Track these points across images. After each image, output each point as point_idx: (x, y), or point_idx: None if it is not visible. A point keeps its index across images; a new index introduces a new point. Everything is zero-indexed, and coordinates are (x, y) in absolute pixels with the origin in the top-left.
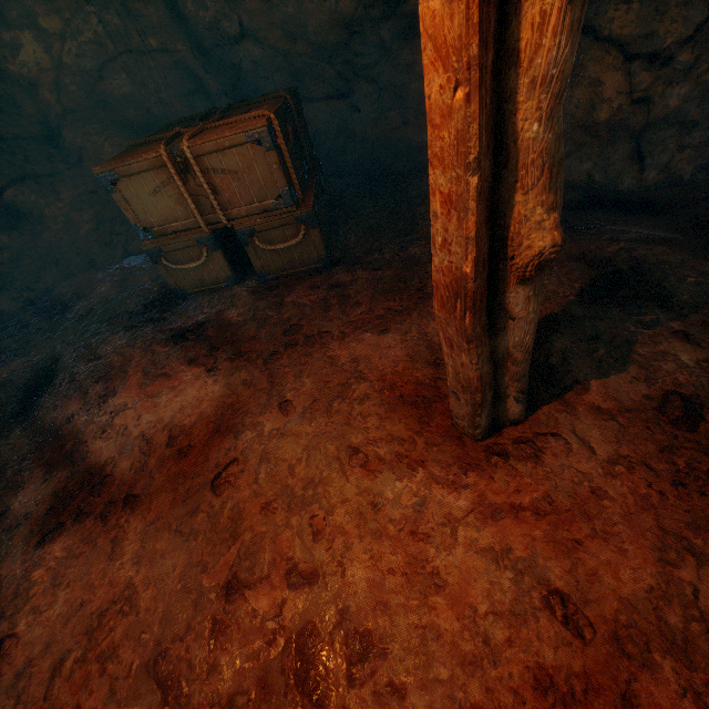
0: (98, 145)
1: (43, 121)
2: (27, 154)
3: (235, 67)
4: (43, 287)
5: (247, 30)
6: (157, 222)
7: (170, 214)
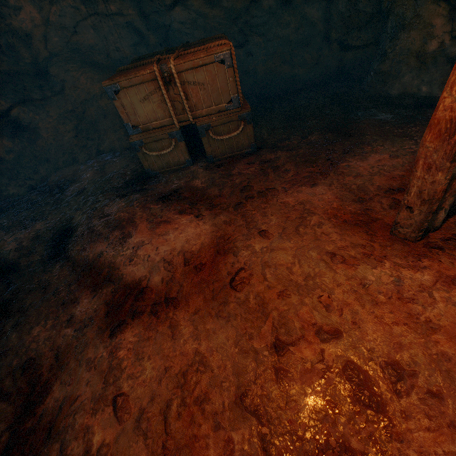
0: (75, 78)
1: (34, 62)
2: (25, 85)
3: (166, 27)
4: (40, 177)
5: None
6: (143, 121)
7: (152, 115)
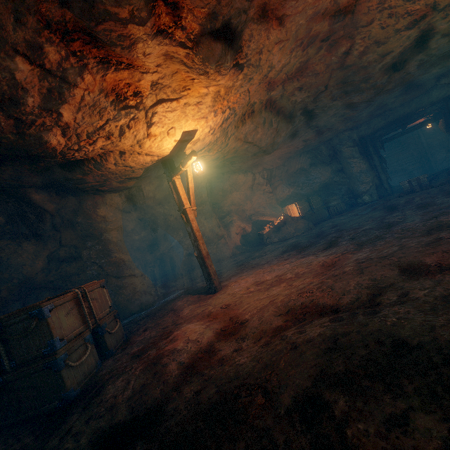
0: None
1: None
2: None
3: None
4: None
5: None
6: (66, 333)
7: (72, 326)
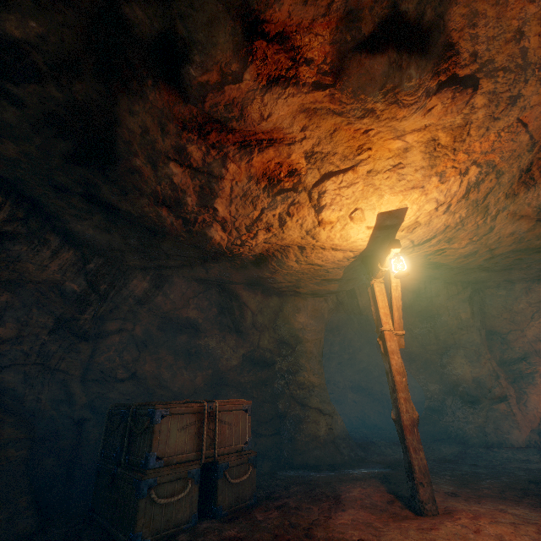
0: None
1: None
2: None
3: (97, 393)
4: None
5: (135, 377)
6: (169, 452)
7: (181, 446)
